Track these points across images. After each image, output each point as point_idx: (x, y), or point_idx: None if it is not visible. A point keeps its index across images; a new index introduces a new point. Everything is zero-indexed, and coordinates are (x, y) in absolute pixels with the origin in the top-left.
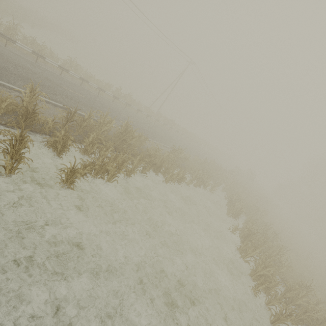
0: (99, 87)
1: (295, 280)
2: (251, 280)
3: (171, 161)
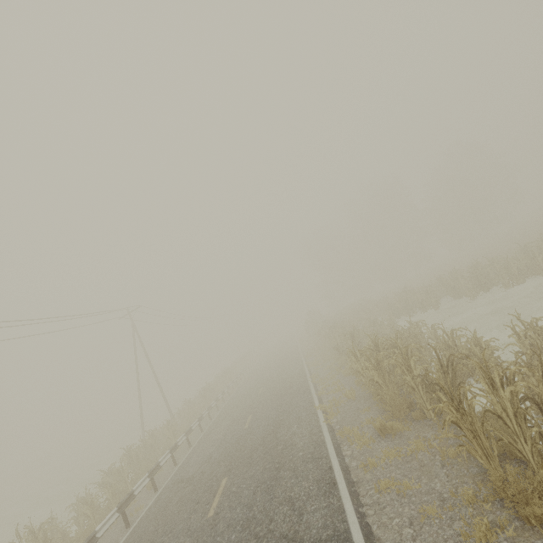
0: (149, 473)
1: None
2: None
3: None
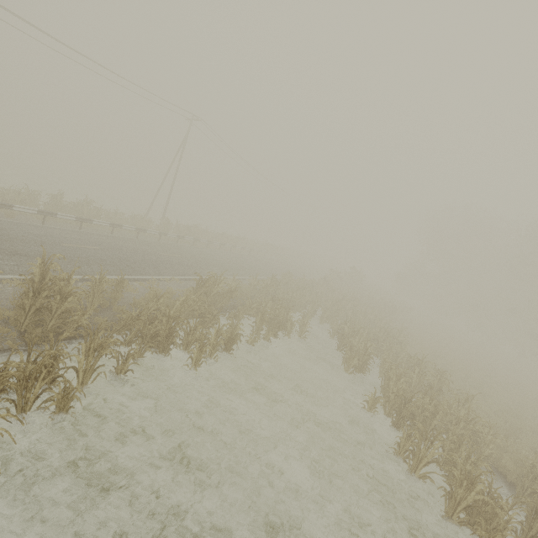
0: None
1: (510, 454)
2: (454, 526)
3: (200, 308)
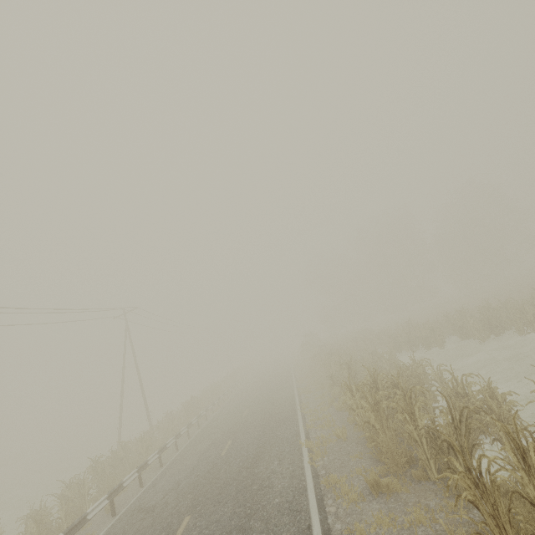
0: (109, 494)
1: None
2: None
3: None
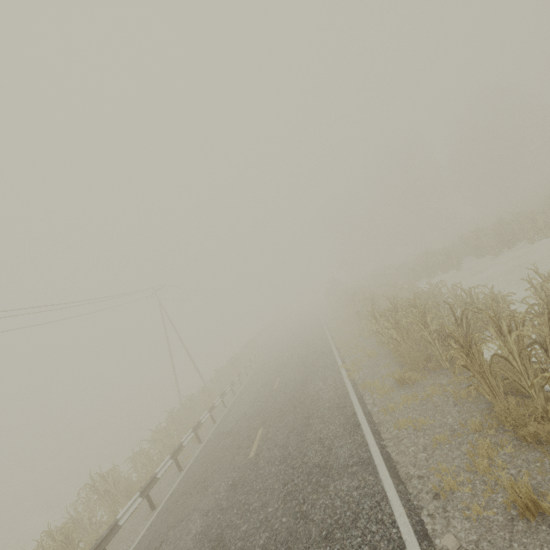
0: (193, 428)
1: None
2: None
3: None
